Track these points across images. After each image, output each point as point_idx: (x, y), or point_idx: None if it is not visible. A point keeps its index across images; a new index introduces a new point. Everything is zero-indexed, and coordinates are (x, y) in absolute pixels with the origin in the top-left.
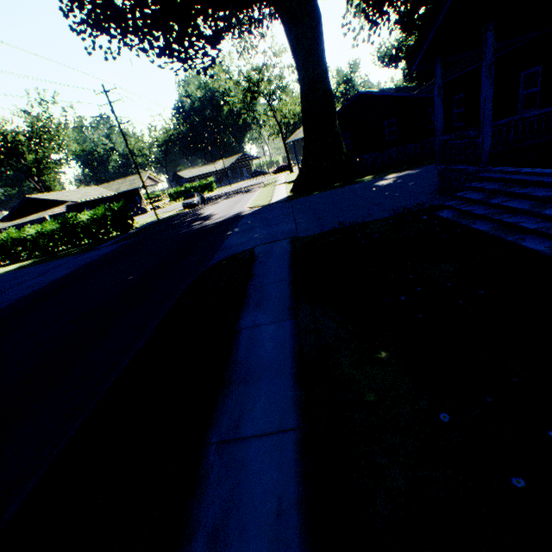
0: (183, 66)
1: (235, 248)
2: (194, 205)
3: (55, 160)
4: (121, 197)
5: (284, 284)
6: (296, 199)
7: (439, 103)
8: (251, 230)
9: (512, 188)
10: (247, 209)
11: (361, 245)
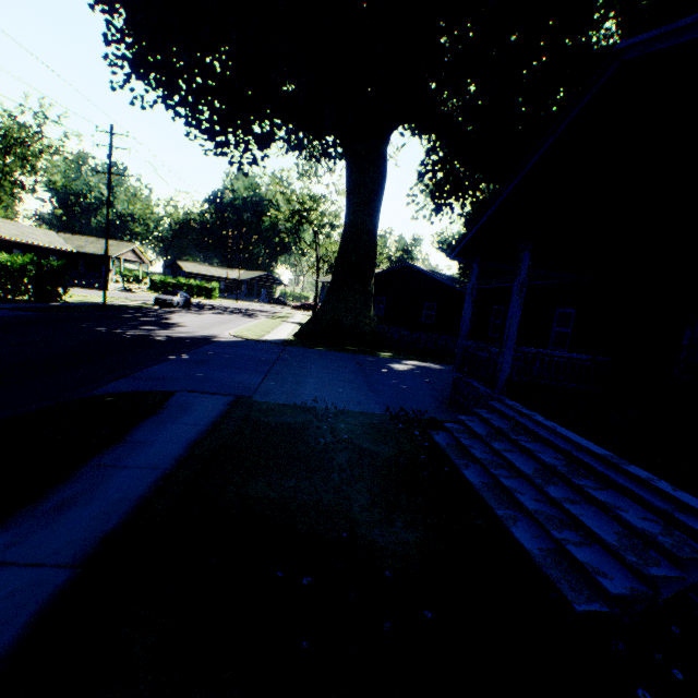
0: (217, 150)
1: (153, 382)
2: (170, 305)
3: (15, 180)
4: (81, 257)
5: (150, 475)
6: (292, 346)
7: (469, 303)
8: (201, 364)
9: (520, 436)
10: (227, 334)
11: (318, 444)
